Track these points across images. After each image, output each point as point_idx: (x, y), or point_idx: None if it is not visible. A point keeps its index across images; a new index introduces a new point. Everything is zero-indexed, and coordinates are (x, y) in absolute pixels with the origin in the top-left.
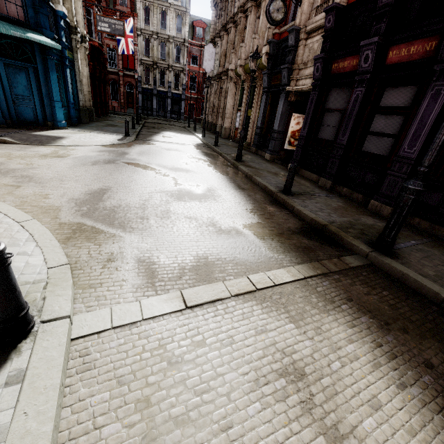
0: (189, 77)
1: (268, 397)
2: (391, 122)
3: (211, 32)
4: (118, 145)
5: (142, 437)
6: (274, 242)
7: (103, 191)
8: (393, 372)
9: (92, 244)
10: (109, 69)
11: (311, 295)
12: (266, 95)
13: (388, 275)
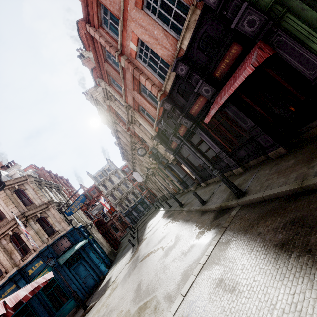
0: (137, 188)
1: (213, 298)
2: (204, 145)
3: (130, 167)
4: (133, 255)
5: None
6: (205, 236)
7: (139, 285)
8: (248, 249)
9: (147, 309)
10: (106, 221)
11: (221, 246)
12: (167, 169)
13: (248, 205)
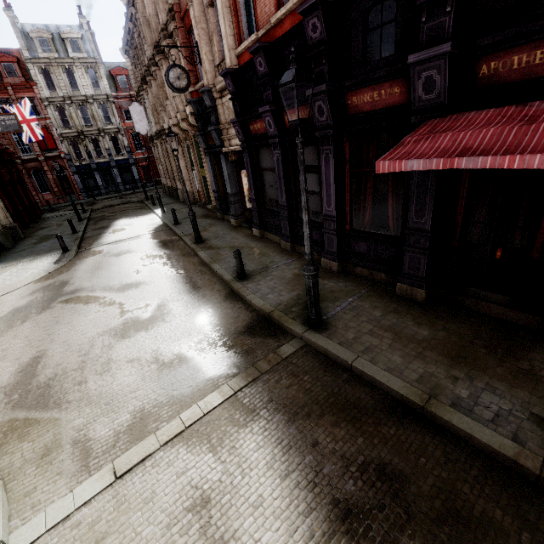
0: (129, 136)
1: (174, 535)
2: (312, 180)
3: (133, 84)
4: (55, 272)
5: None
6: (216, 357)
7: (36, 360)
8: (282, 465)
9: (25, 443)
10: (24, 157)
11: (236, 411)
12: (209, 156)
13: (317, 353)
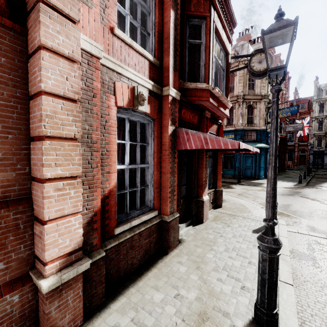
0: None
1: None
2: None
3: None
4: (293, 188)
5: (308, 246)
6: None
7: (288, 205)
8: None
9: (287, 217)
10: (288, 143)
11: None
12: None
13: None
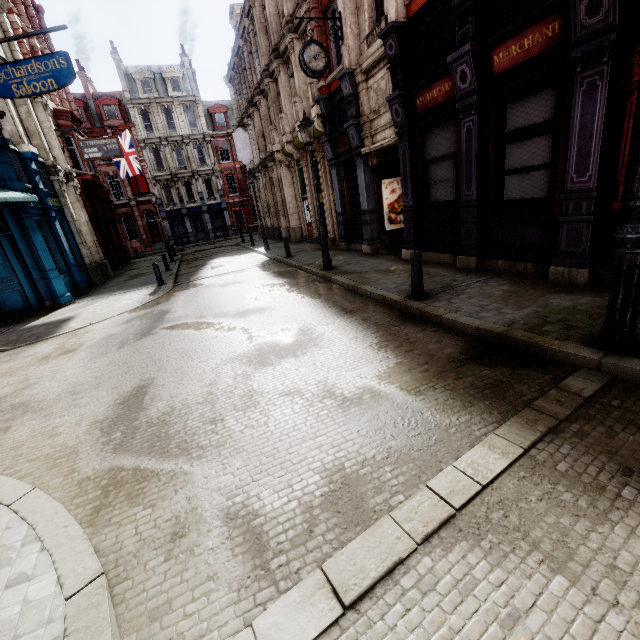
0: (223, 178)
1: None
2: (534, 148)
3: (235, 115)
4: (151, 303)
5: None
6: (439, 393)
7: (141, 390)
8: None
9: (140, 509)
10: (116, 201)
11: (555, 486)
12: (336, 168)
13: None
